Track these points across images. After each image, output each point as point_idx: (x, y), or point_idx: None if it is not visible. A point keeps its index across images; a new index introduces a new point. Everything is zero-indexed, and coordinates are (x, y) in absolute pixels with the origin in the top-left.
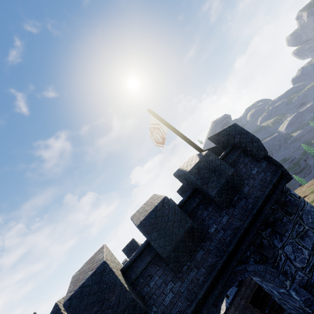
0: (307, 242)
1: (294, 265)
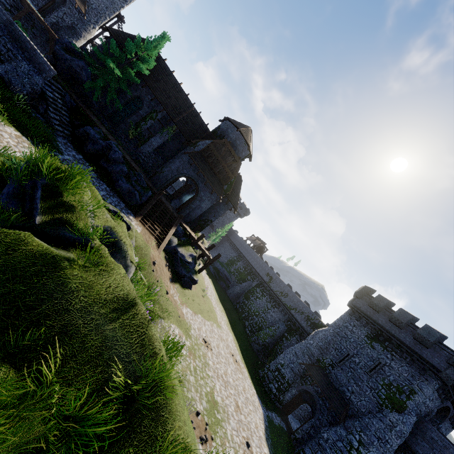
0: (444, 430)
1: (443, 425)
